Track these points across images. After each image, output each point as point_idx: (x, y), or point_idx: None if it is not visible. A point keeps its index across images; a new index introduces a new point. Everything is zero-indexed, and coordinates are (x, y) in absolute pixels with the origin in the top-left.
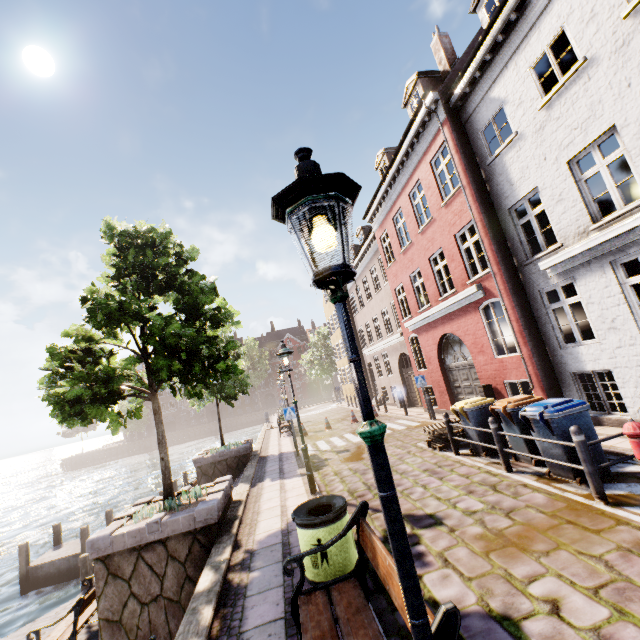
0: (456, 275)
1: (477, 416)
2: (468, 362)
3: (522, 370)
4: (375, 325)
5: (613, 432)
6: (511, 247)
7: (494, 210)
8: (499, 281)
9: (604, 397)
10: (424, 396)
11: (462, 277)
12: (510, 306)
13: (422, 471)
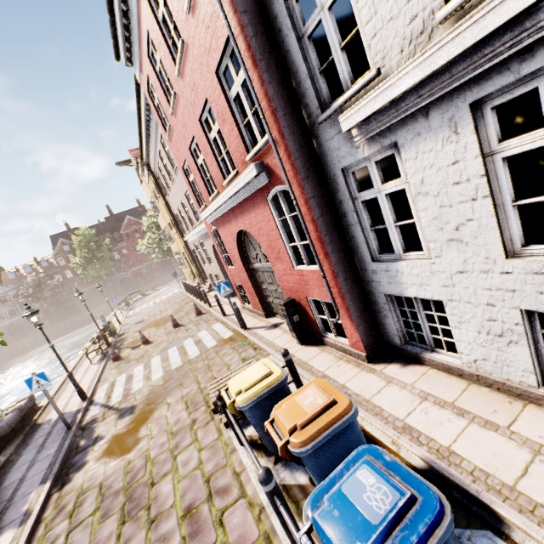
0: (233, 146)
1: (257, 412)
2: (270, 265)
3: (326, 290)
4: (186, 210)
5: (441, 390)
6: (297, 88)
7: (264, 7)
8: (284, 156)
9: (427, 330)
10: (231, 305)
11: (240, 150)
12: (303, 199)
13: (181, 517)
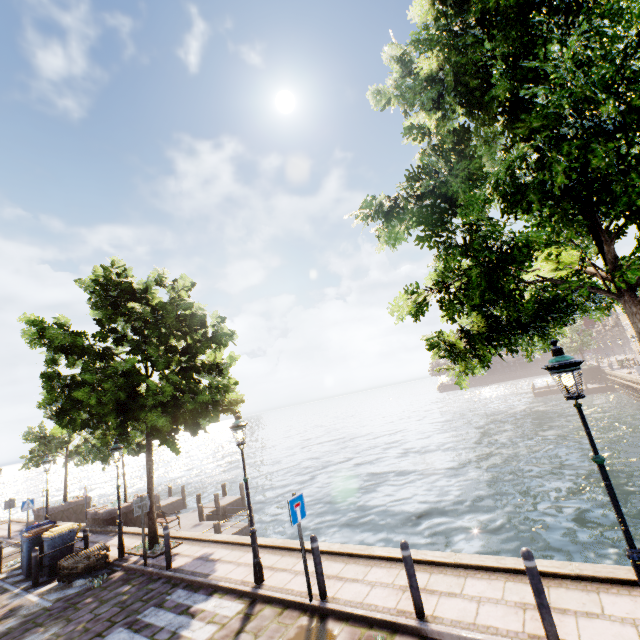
0: None
1: None
2: None
3: None
4: None
5: None
6: None
7: None
8: None
9: None
10: None
11: None
12: None
13: None
